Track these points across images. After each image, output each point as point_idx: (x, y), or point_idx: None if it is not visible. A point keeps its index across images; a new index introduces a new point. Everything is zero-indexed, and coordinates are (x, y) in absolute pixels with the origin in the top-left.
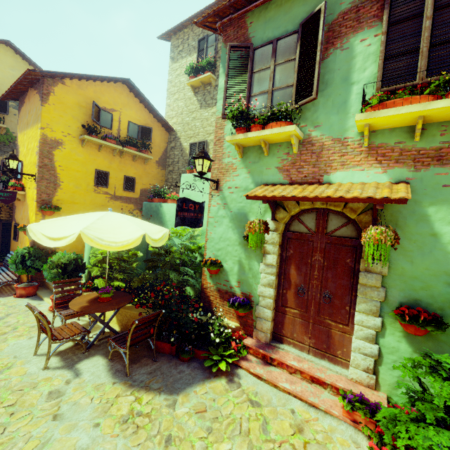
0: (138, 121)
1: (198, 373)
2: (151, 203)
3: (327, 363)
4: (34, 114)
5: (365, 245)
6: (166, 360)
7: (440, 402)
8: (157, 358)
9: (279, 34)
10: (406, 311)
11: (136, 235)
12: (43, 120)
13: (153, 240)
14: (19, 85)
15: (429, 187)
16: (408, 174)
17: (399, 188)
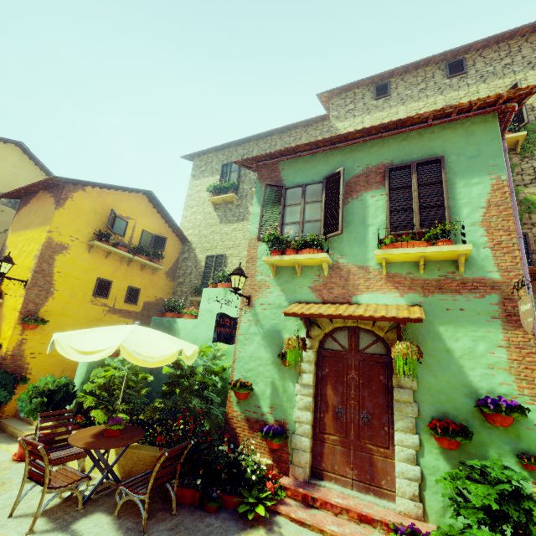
0: (152, 230)
1: (231, 525)
2: (163, 318)
3: (373, 498)
4: (42, 217)
5: (394, 361)
6: (188, 512)
7: (477, 501)
8: (176, 510)
9: (307, 181)
10: (438, 424)
11: (173, 351)
12: (54, 223)
13: (186, 357)
14: (32, 187)
15: (436, 310)
16: (420, 299)
17: (415, 310)
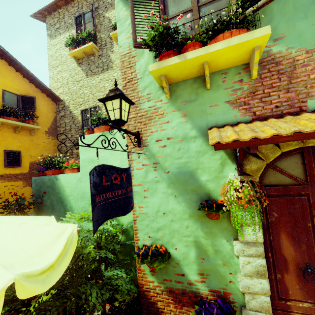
0: (16, 91)
1: None
2: (43, 177)
3: None
4: None
5: None
6: None
7: None
8: None
9: None
10: None
11: None
12: None
13: (44, 270)
14: None
15: None
16: None
17: None
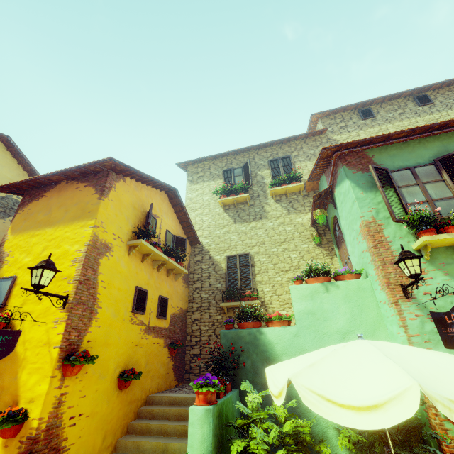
0: (172, 231)
1: None
2: (239, 330)
3: None
4: (76, 209)
5: None
6: None
7: None
8: None
9: (411, 164)
10: None
11: None
12: (99, 216)
13: None
14: (61, 174)
15: None
16: None
17: None
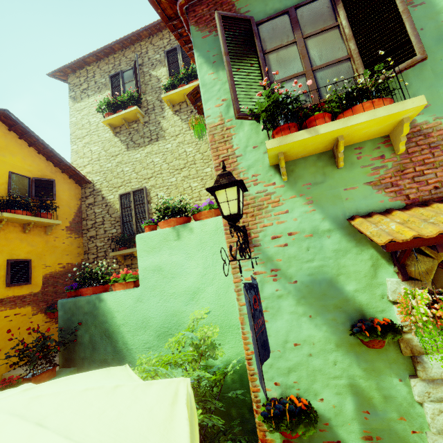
0: (27, 172)
1: None
2: (77, 299)
3: None
4: None
5: None
6: None
7: None
8: None
9: (294, 3)
10: None
11: None
12: None
13: None
14: None
15: None
16: None
17: None
